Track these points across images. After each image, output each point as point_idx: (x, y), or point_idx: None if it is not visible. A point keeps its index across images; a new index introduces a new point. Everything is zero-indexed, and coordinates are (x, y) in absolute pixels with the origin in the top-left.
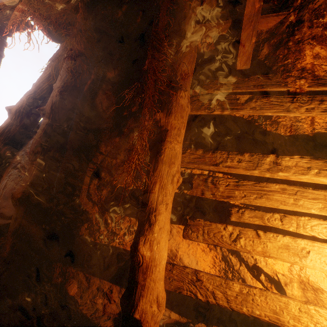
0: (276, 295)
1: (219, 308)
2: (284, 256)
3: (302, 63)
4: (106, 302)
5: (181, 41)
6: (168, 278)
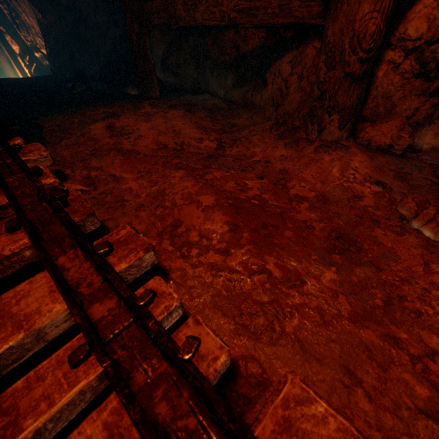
0: None
1: None
2: None
3: None
4: None
5: None
6: None
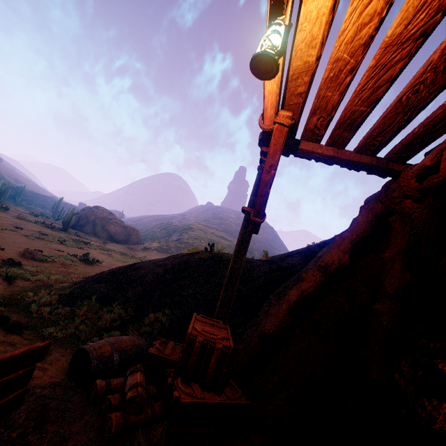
0: None
1: None
2: None
3: None
4: None
5: None
6: None
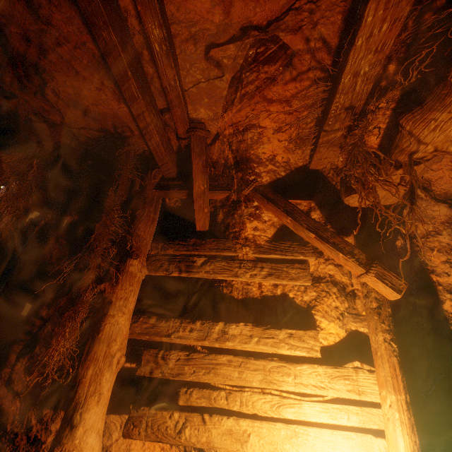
0: None
1: None
2: (228, 444)
3: (245, 233)
4: None
5: (139, 205)
6: None
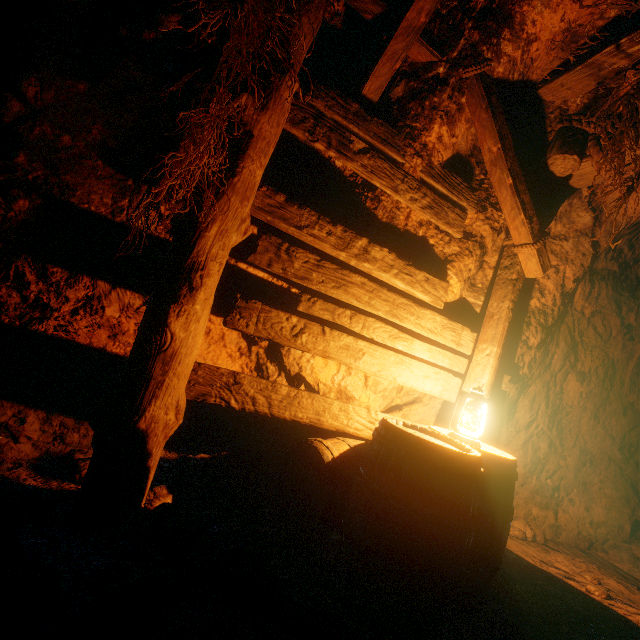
0: (323, 397)
1: (234, 432)
2: (343, 357)
3: (427, 138)
4: (5, 442)
5: None
6: (189, 381)
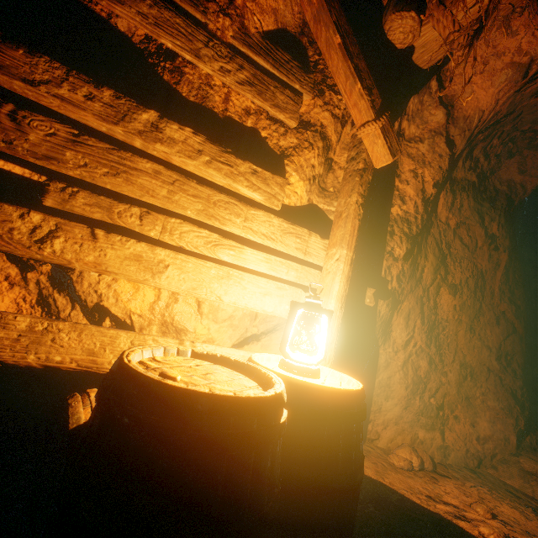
0: (101, 328)
1: (12, 392)
2: (131, 271)
3: None
4: None
5: None
6: None
